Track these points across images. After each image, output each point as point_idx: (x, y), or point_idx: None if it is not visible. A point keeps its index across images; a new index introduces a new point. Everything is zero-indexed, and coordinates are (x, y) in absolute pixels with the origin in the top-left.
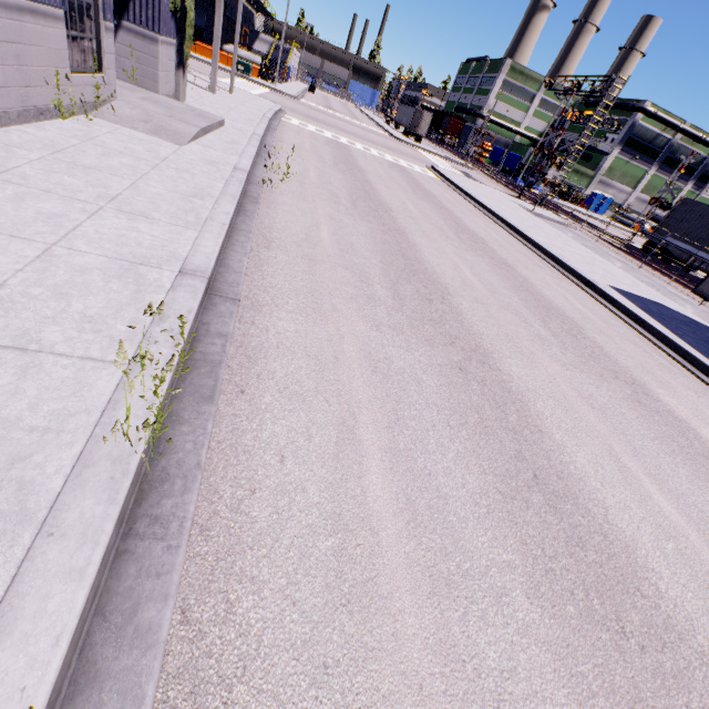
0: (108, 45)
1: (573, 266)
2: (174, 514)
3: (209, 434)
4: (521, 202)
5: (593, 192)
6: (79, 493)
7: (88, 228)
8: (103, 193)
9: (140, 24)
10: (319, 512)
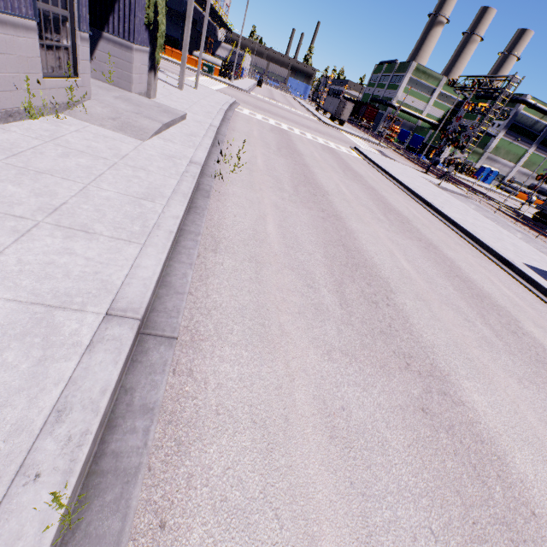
0: (83, 53)
1: (489, 244)
2: None
3: None
4: (428, 177)
5: (482, 166)
6: None
7: (9, 257)
8: (46, 203)
9: (117, 35)
10: None
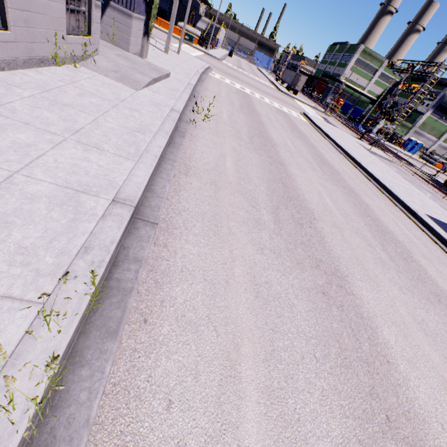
0: (96, 17)
1: (400, 197)
2: None
3: (106, 378)
4: (362, 142)
5: (409, 138)
6: None
7: (49, 157)
8: (70, 126)
9: (121, 5)
10: None
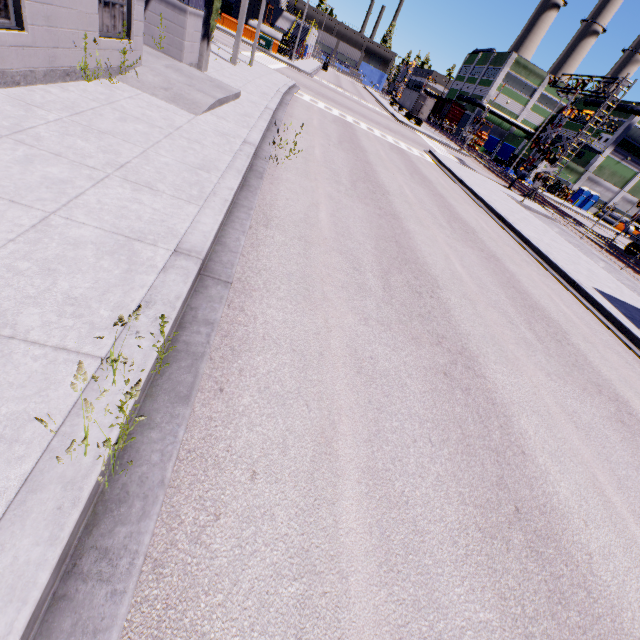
0: (137, 13)
1: (559, 264)
2: (126, 547)
3: (179, 443)
4: (511, 192)
5: (580, 188)
6: (17, 528)
7: (90, 197)
8: (113, 160)
9: None
10: (286, 547)
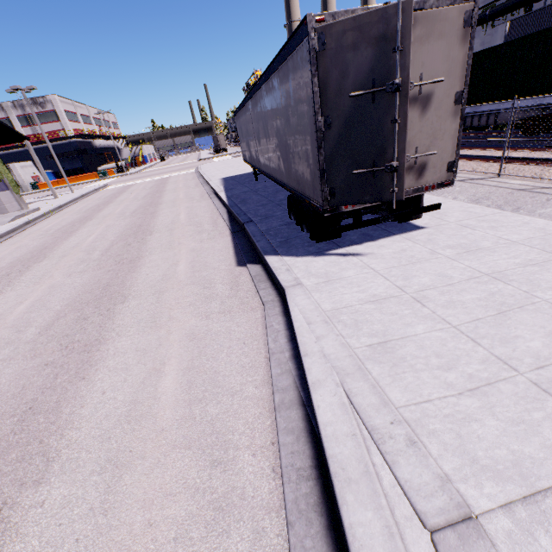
0: None
1: (208, 179)
2: None
3: None
4: None
5: None
6: None
7: None
8: None
9: None
10: None
